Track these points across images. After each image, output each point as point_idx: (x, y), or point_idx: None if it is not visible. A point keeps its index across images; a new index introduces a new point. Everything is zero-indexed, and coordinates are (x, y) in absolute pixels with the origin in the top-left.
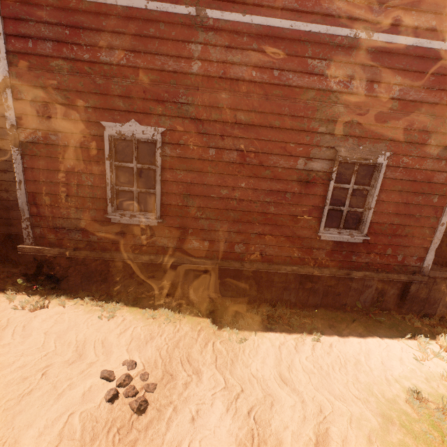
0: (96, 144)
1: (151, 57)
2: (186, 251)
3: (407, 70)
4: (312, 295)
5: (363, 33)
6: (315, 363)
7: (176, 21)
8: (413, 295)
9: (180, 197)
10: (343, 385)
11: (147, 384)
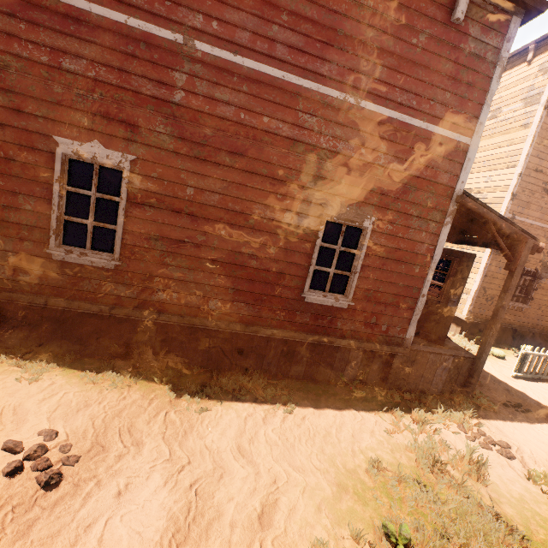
0: (44, 161)
1: (126, 76)
2: (148, 303)
3: (391, 140)
4: (295, 365)
5: (352, 98)
6: (281, 435)
7: (160, 44)
8: (396, 369)
9: (147, 238)
10: (306, 457)
11: (66, 456)
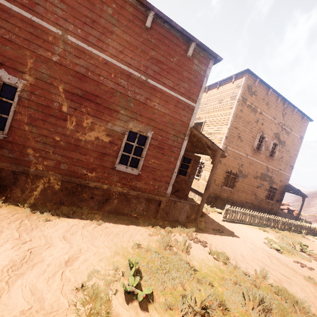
0: None
1: (27, 42)
2: (22, 161)
3: (161, 99)
4: (108, 205)
5: (144, 77)
6: (91, 233)
7: (49, 32)
8: (162, 209)
9: (27, 125)
10: (102, 242)
11: None
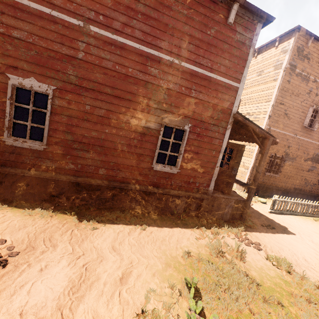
0: (1, 88)
1: (50, 42)
2: (64, 170)
3: (198, 84)
4: (149, 206)
5: (177, 60)
6: (138, 241)
7: (70, 26)
8: (204, 207)
9: (63, 133)
10: (150, 251)
11: (11, 252)
